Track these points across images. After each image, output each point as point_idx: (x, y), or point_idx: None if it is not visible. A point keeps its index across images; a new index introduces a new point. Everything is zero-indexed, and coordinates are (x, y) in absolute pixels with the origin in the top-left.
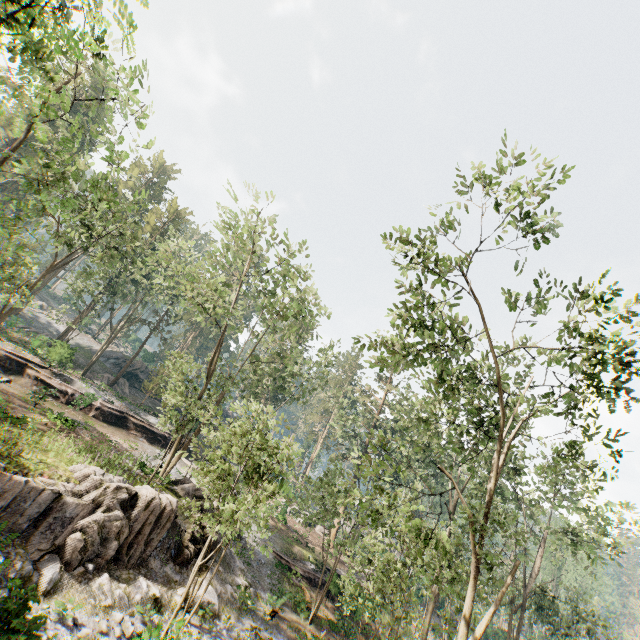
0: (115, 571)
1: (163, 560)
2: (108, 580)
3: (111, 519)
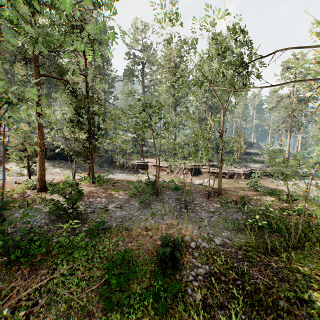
0: None
1: None
2: None
3: None
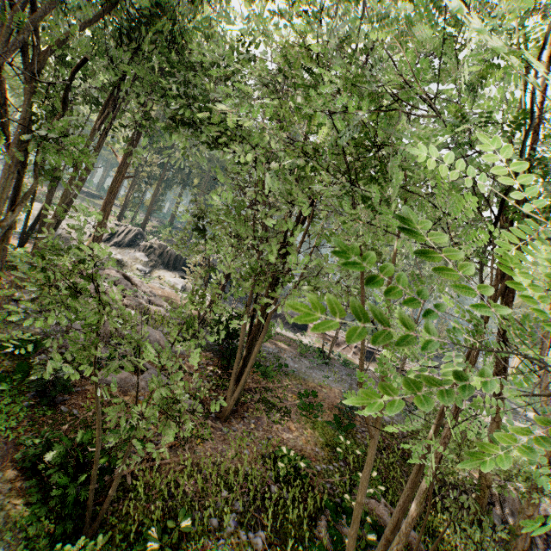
0: None
1: None
2: None
3: None
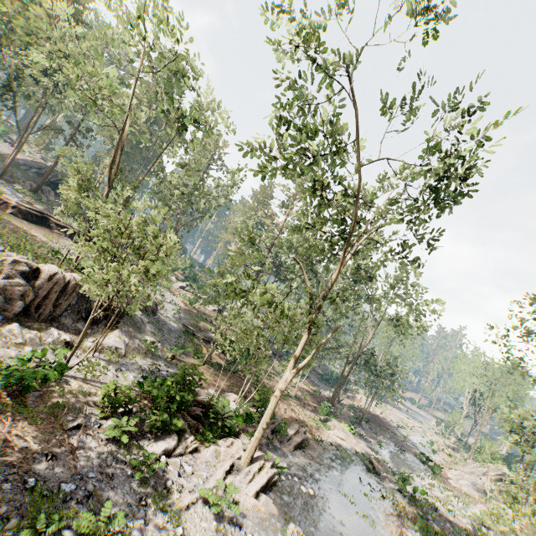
0: (27, 322)
1: (74, 319)
2: (19, 327)
3: (14, 285)
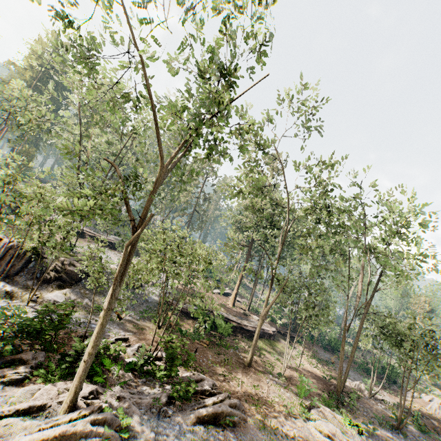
0: None
1: (28, 278)
2: None
3: None
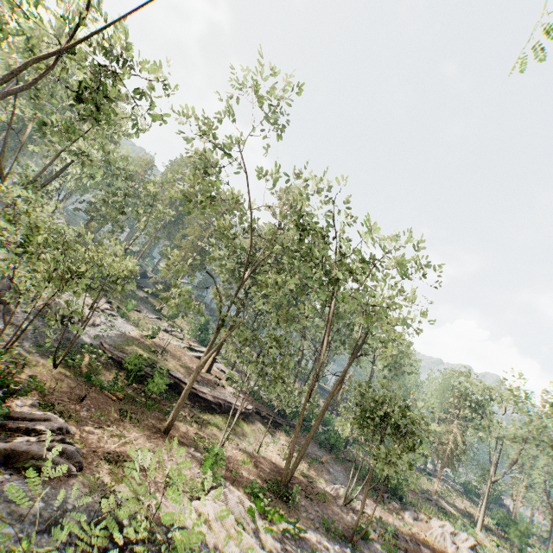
0: None
1: None
2: None
3: None
